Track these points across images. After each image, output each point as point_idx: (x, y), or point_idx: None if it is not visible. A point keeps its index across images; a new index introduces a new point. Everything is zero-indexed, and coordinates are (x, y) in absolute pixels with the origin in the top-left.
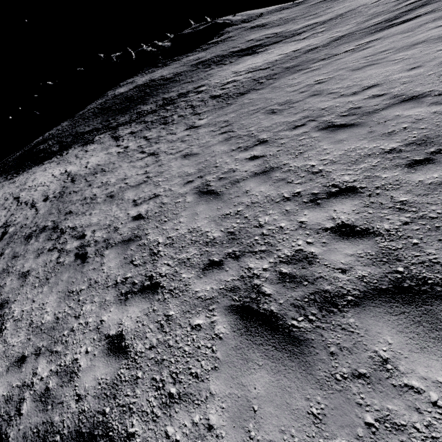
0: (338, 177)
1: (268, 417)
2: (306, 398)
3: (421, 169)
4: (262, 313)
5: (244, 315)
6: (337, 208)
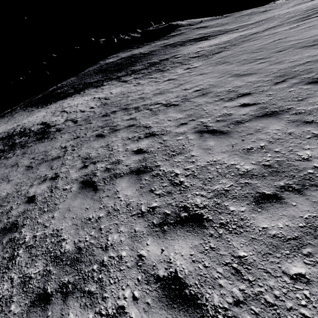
0: None
1: None
2: None
3: None
4: None
5: (317, 82)
6: None
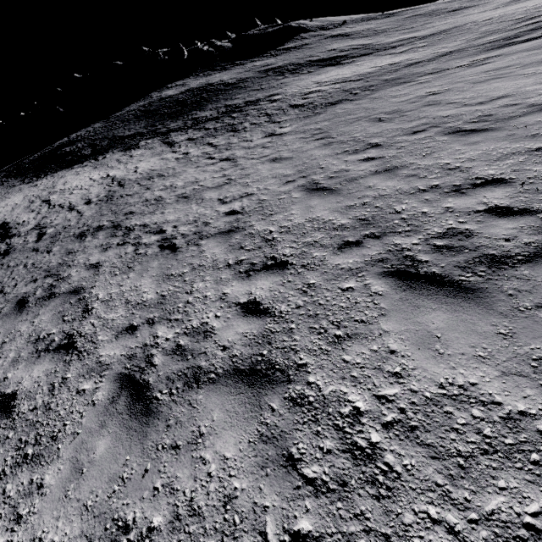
0: (480, 171)
1: (454, 340)
2: (491, 324)
3: None
4: (423, 274)
5: (403, 277)
6: (487, 195)
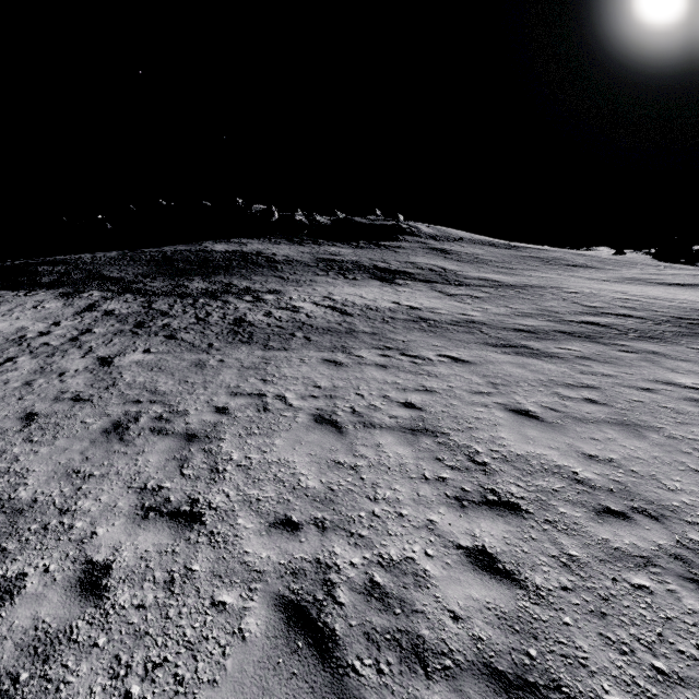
0: None
1: None
2: None
3: None
4: None
5: None
6: None
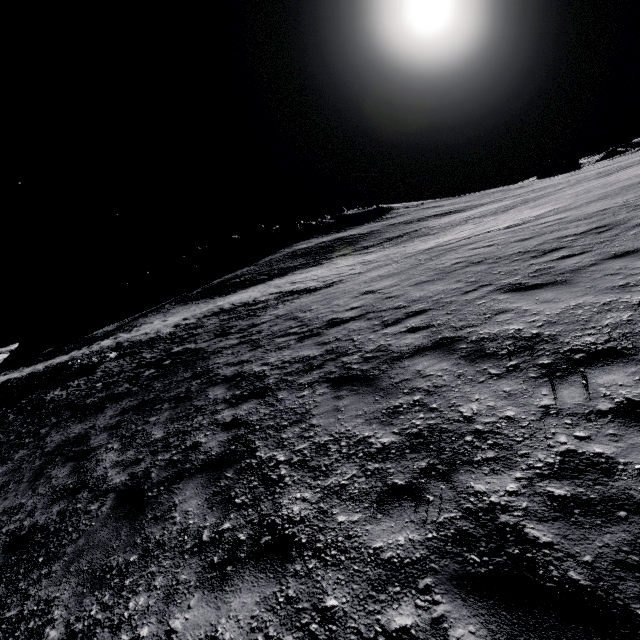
0: None
1: None
2: None
3: None
4: None
5: None
6: None
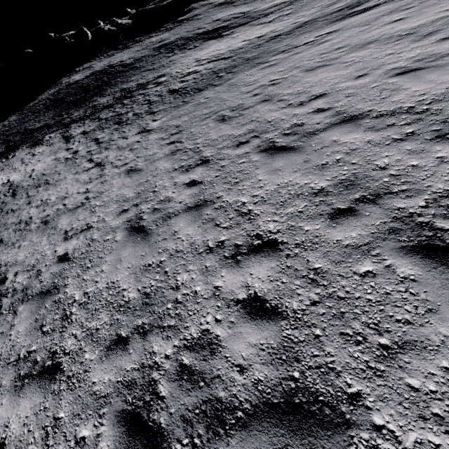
0: (263, 223)
1: None
2: None
3: (342, 223)
4: (150, 427)
5: (132, 429)
6: (254, 270)
